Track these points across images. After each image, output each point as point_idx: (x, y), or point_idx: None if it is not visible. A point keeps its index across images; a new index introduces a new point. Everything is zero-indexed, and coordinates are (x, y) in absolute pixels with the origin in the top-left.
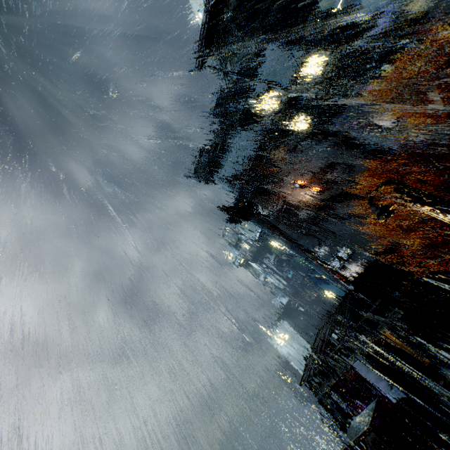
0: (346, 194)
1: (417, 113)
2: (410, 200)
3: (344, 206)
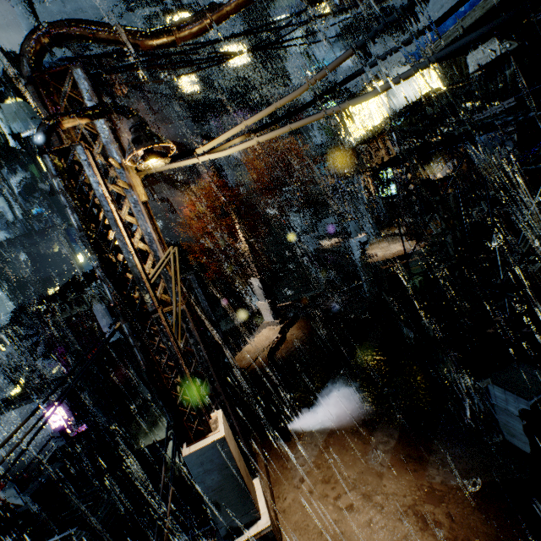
0: (176, 180)
1: (256, 169)
2: (212, 220)
3: (166, 188)
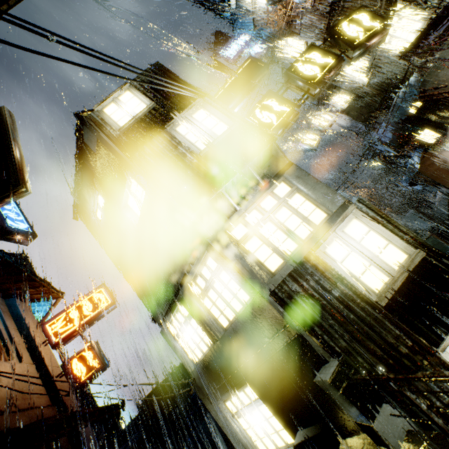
0: None
1: None
2: None
3: None
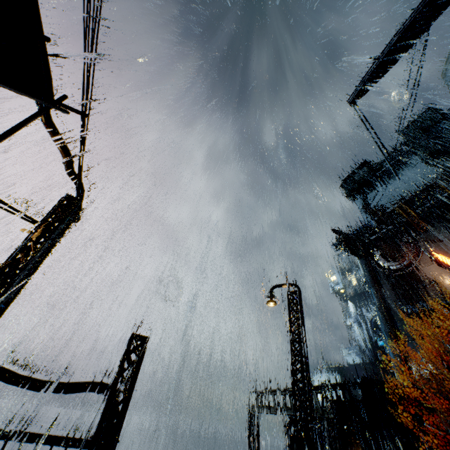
0: None
1: None
2: None
3: None
